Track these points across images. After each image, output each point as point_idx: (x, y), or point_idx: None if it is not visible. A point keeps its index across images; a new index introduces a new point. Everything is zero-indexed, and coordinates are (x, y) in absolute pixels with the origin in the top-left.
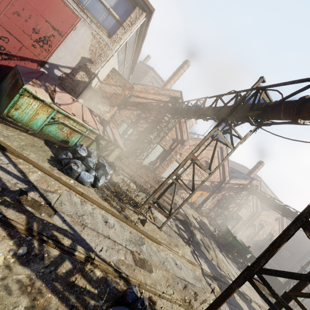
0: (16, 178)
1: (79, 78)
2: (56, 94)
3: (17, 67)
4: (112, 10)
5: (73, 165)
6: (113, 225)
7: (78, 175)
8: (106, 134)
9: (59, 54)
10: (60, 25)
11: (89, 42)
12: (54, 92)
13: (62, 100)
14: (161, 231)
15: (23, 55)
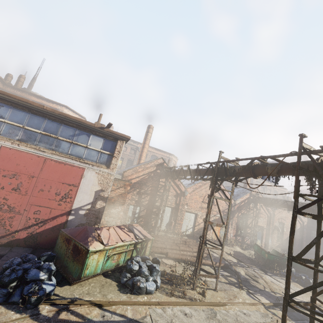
0: (124, 322)
1: (99, 207)
2: (101, 237)
3: (64, 233)
4: (103, 151)
5: (139, 283)
6: (191, 314)
7: (145, 289)
8: (138, 237)
9: (78, 199)
10: (73, 180)
11: (96, 179)
12: (99, 236)
13: (106, 238)
14: (218, 292)
15: (54, 215)
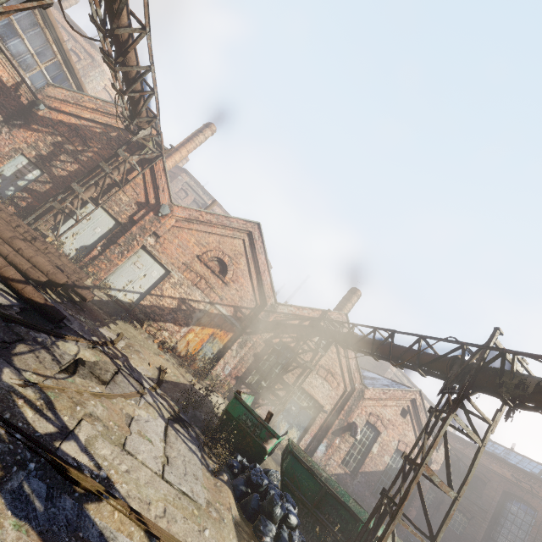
0: None
1: None
2: None
3: None
4: None
5: None
6: None
7: None
8: None
9: None
10: None
11: None
12: None
13: None
14: None
15: None
